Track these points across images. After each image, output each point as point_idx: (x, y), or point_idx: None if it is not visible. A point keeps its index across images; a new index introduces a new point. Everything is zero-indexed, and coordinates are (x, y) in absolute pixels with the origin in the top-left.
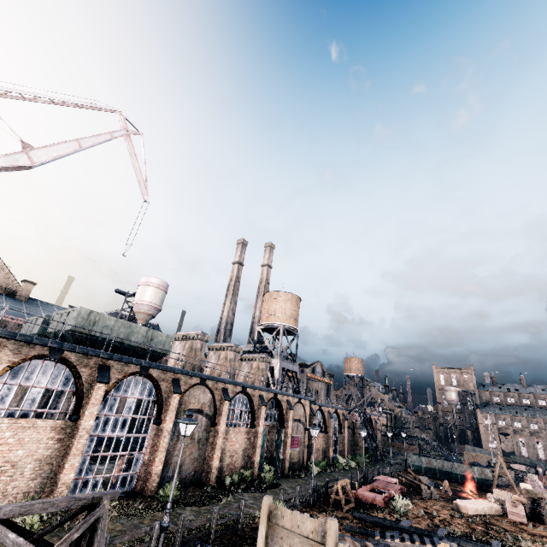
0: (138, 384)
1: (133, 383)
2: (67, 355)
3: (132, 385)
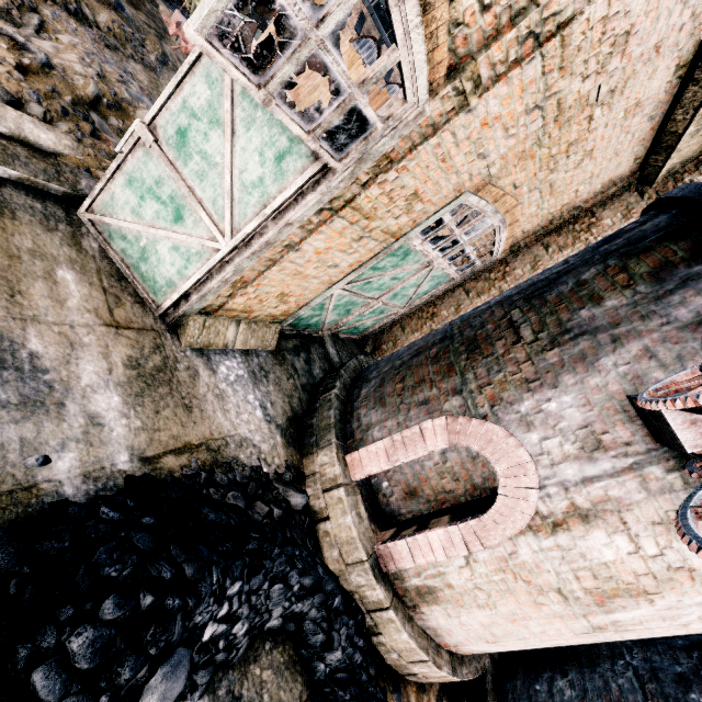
0: (395, 92)
1: (393, 89)
2: (383, 47)
3: (392, 90)
